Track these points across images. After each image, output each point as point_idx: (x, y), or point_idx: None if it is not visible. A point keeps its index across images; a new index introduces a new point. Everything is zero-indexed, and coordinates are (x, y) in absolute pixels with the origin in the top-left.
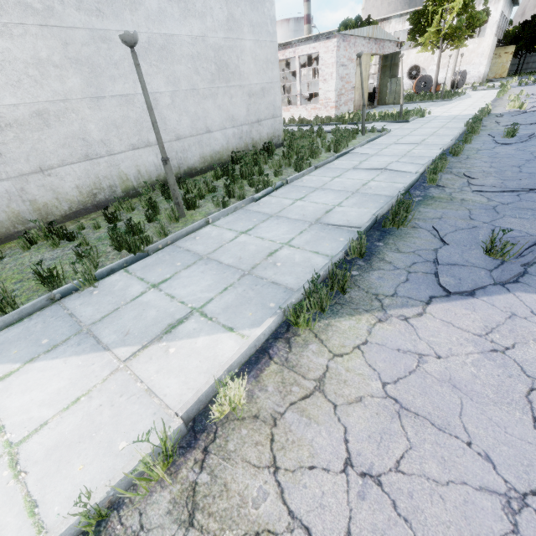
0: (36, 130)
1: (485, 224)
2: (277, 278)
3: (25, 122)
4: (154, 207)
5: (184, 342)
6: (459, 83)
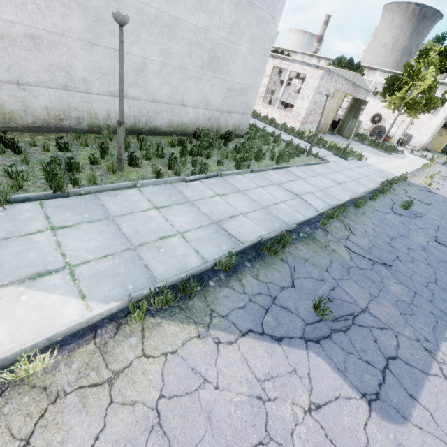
0: (25, 49)
1: (332, 280)
2: (152, 263)
3: (17, 39)
4: (104, 151)
5: (39, 293)
6: (404, 142)
